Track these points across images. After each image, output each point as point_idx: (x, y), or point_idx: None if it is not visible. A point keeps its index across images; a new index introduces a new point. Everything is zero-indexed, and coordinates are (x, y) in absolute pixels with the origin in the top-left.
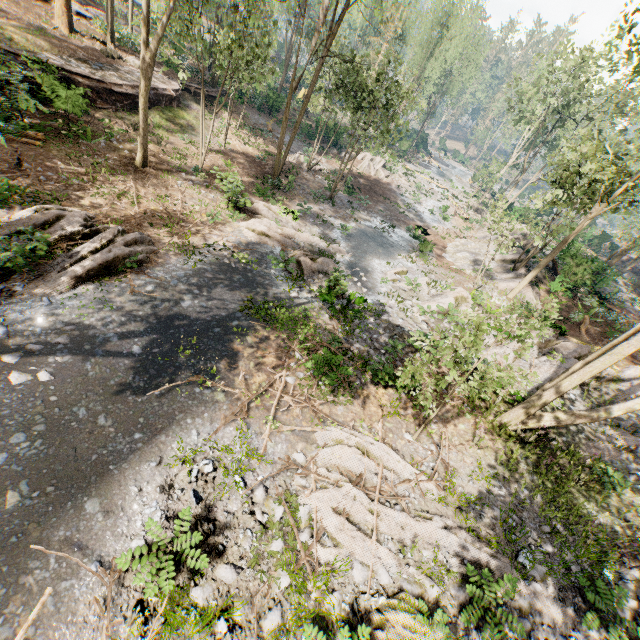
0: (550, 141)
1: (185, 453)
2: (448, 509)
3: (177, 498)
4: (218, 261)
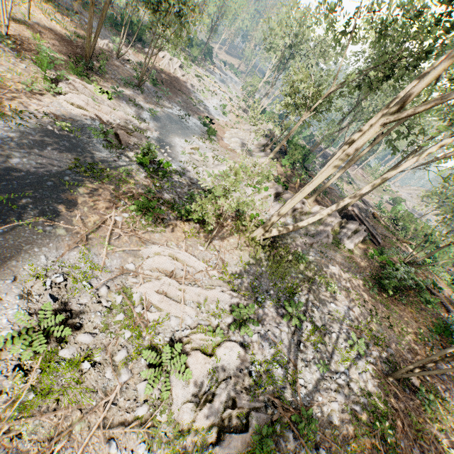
0: (287, 68)
1: (37, 272)
2: (224, 283)
3: (36, 301)
4: (41, 127)
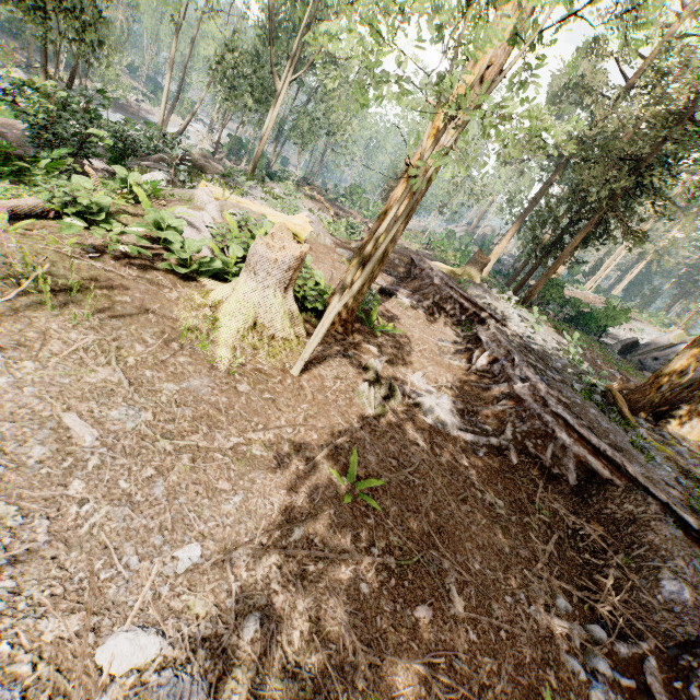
0: None
1: None
2: None
3: None
4: None
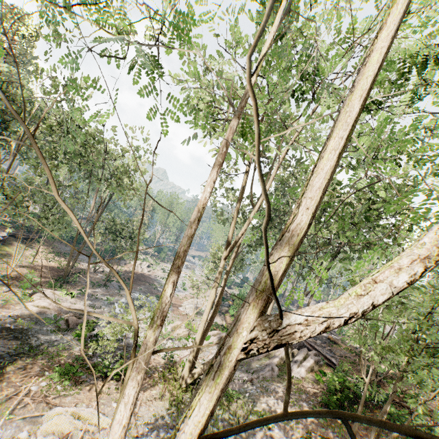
0: None
1: None
2: (129, 438)
3: None
4: (1, 326)
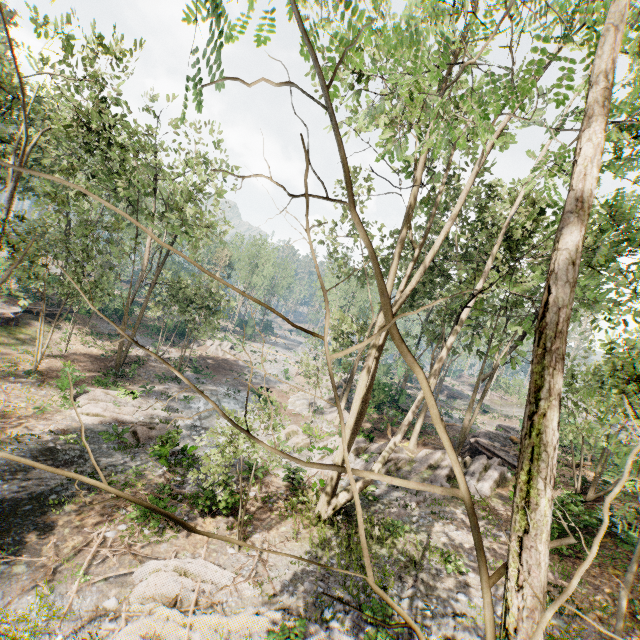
0: None
1: None
2: (264, 599)
3: None
4: (41, 446)
